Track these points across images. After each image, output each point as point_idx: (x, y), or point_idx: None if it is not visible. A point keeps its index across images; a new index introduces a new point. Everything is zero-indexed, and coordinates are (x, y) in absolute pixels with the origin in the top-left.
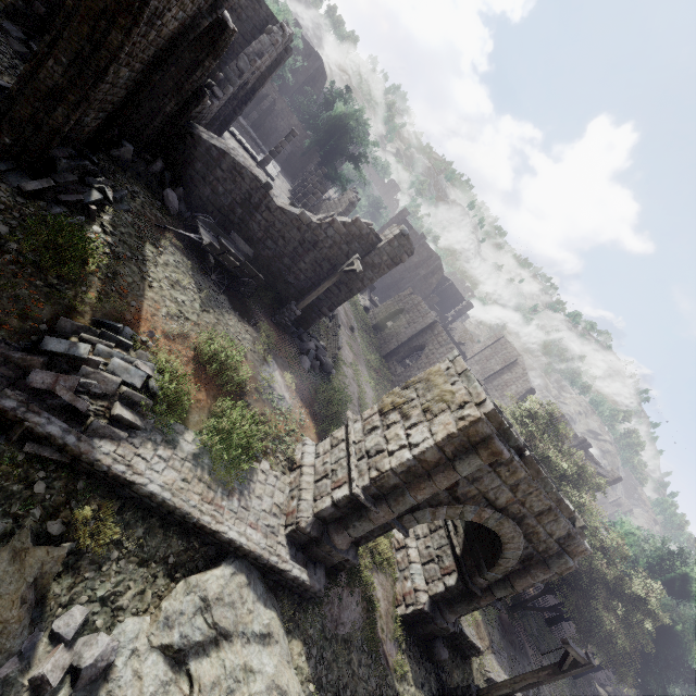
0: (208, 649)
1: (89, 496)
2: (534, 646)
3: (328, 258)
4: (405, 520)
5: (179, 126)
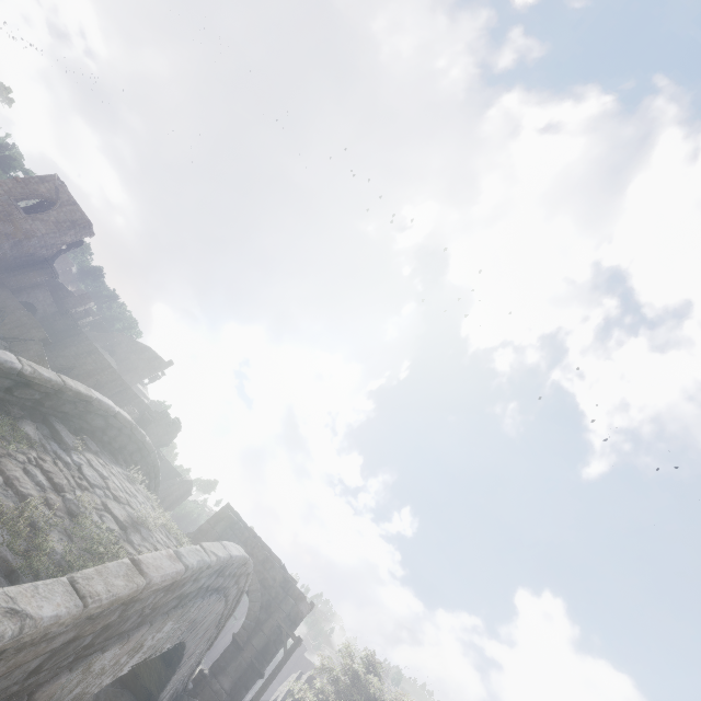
0: None
1: None
2: None
3: None
4: None
5: None
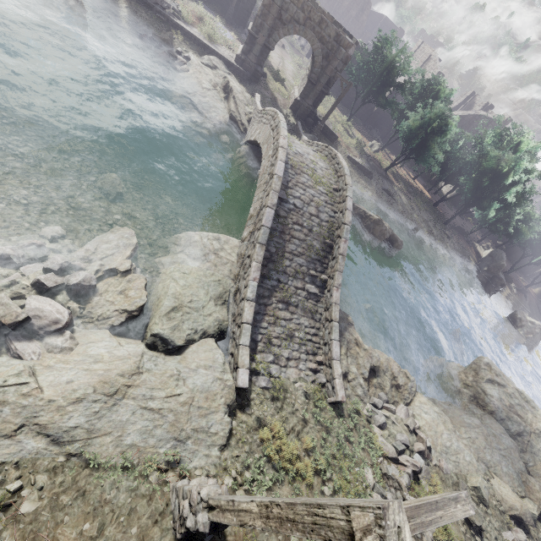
0: (214, 70)
1: (174, 31)
2: (403, 188)
3: None
4: (270, 43)
5: None
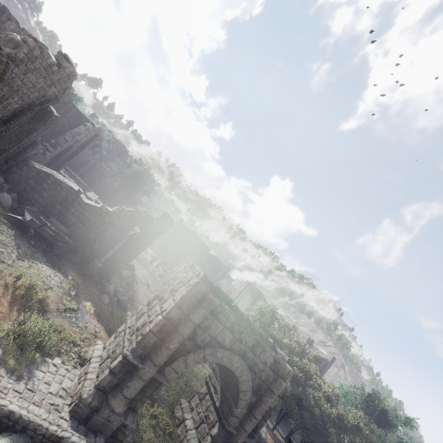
0: None
1: None
2: None
3: (121, 231)
4: (166, 373)
5: (19, 160)
